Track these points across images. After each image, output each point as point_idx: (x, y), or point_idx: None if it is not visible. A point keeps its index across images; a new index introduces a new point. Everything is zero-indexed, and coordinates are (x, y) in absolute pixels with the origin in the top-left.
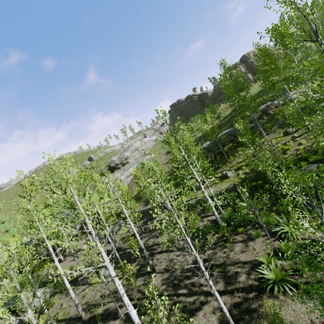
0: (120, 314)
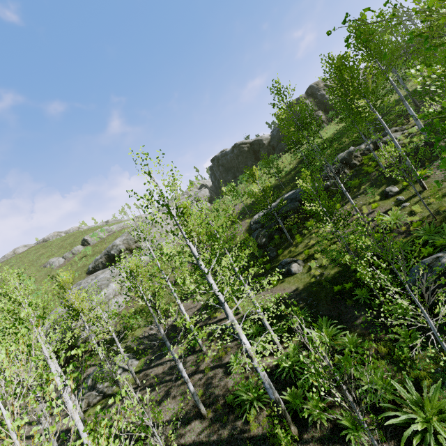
0: None
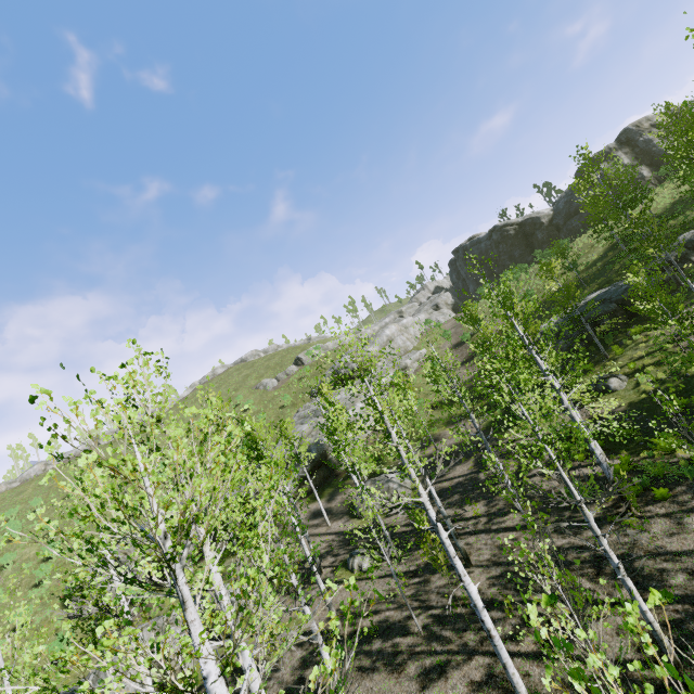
0: (413, 628)
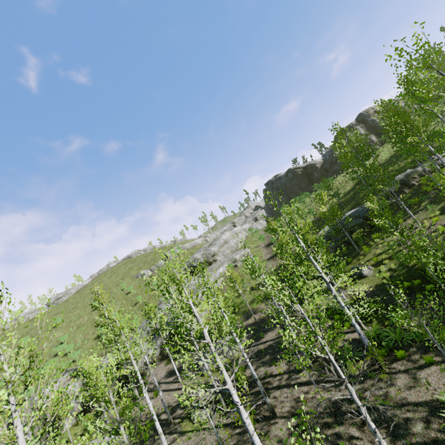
0: None
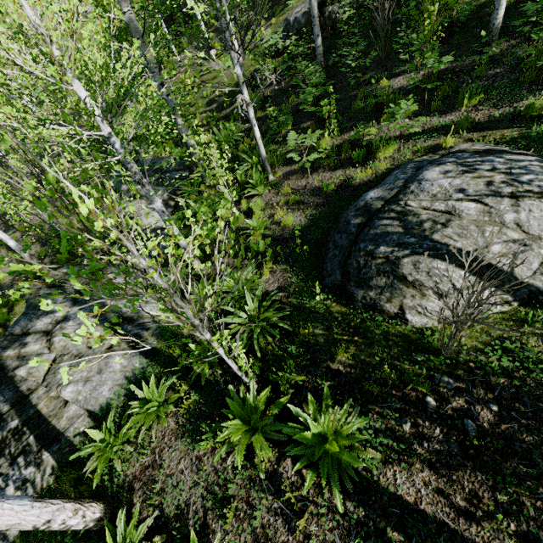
0: None
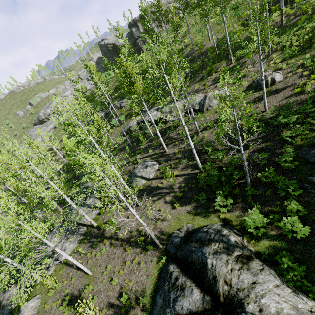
0: None
